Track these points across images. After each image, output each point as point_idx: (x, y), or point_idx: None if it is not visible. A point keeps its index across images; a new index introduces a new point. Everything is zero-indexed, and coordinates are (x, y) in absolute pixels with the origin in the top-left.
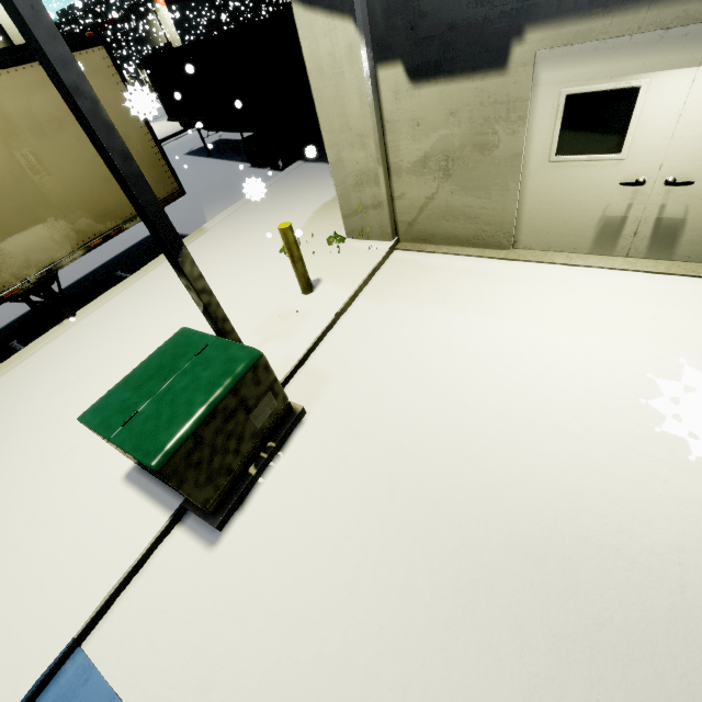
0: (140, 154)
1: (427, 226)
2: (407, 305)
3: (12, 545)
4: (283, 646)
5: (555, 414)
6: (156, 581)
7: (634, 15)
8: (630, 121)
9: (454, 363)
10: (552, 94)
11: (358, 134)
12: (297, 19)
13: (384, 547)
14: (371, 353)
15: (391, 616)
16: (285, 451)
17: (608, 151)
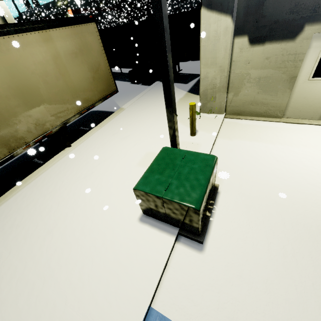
0: (104, 72)
1: (241, 107)
2: (243, 141)
3: (89, 257)
4: (266, 297)
5: None
6: (178, 270)
7: None
8: None
9: (281, 164)
10: (316, 52)
11: (219, 66)
12: (202, 15)
13: (293, 246)
14: (237, 161)
15: (314, 278)
16: (217, 205)
17: None
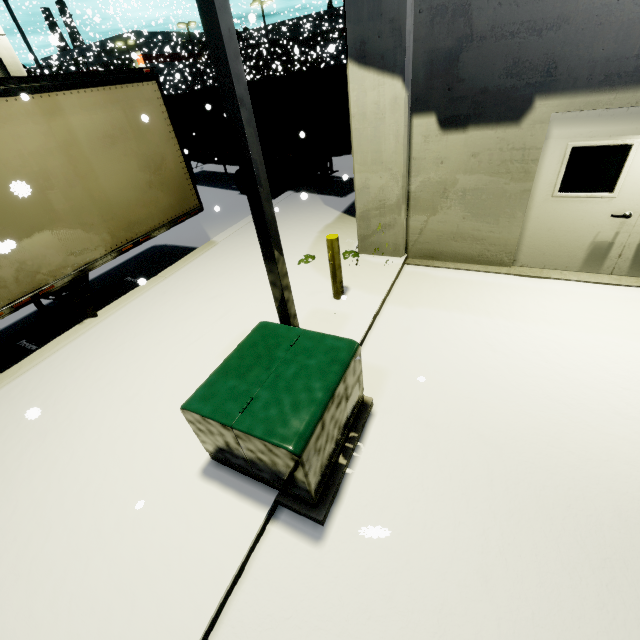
0: (173, 172)
1: (436, 245)
2: (435, 310)
3: (82, 554)
4: None
5: (610, 401)
6: (265, 584)
7: (633, 94)
8: (622, 169)
9: (500, 359)
10: (560, 146)
11: (388, 167)
12: (351, 74)
13: (503, 531)
14: (417, 351)
15: (538, 602)
16: (364, 441)
17: (602, 191)
